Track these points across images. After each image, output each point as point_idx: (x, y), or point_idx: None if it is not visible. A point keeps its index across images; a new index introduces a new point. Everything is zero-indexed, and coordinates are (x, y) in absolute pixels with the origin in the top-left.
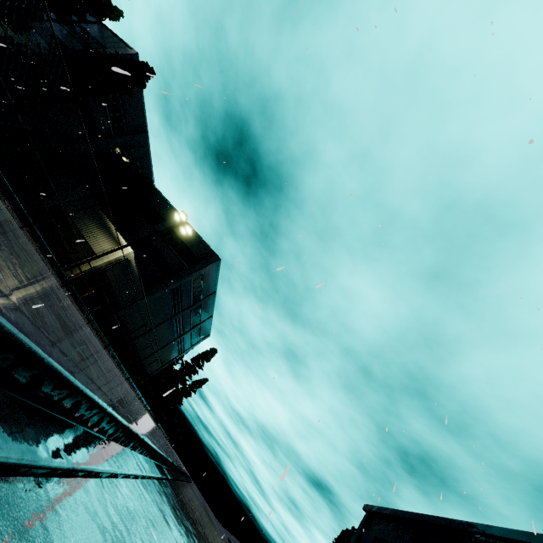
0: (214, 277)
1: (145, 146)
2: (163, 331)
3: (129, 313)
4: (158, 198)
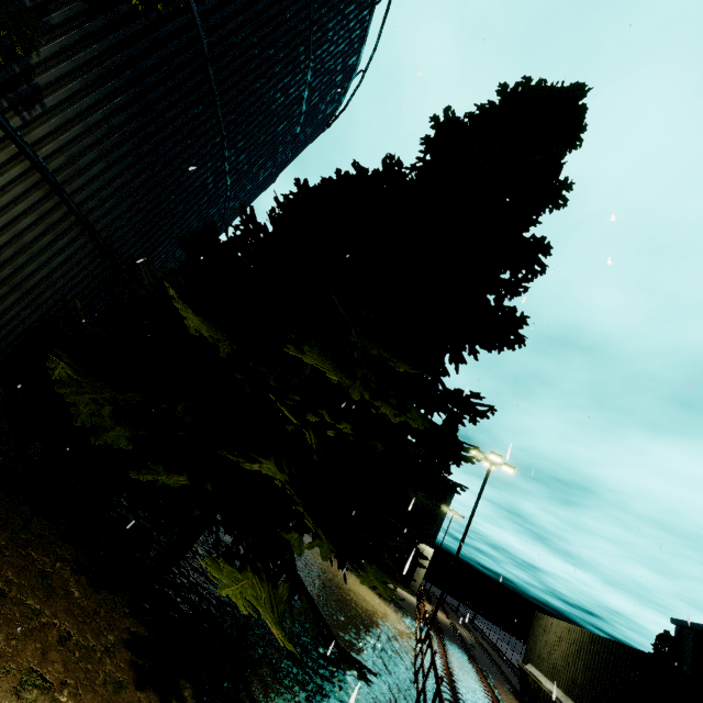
0: None
1: None
2: None
3: None
4: None
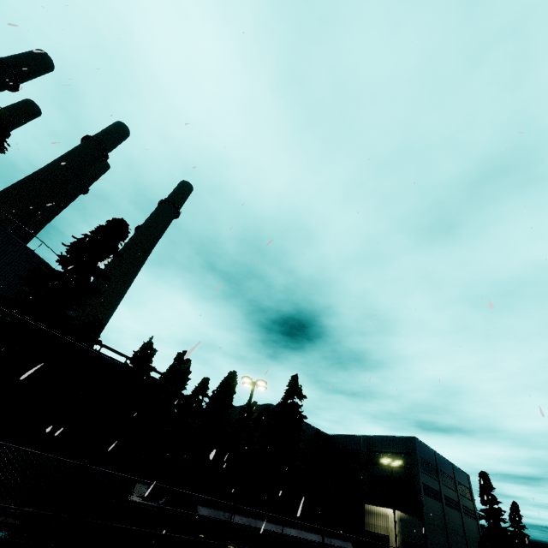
0: (424, 448)
1: (307, 426)
2: (450, 521)
3: (429, 542)
4: (338, 439)
